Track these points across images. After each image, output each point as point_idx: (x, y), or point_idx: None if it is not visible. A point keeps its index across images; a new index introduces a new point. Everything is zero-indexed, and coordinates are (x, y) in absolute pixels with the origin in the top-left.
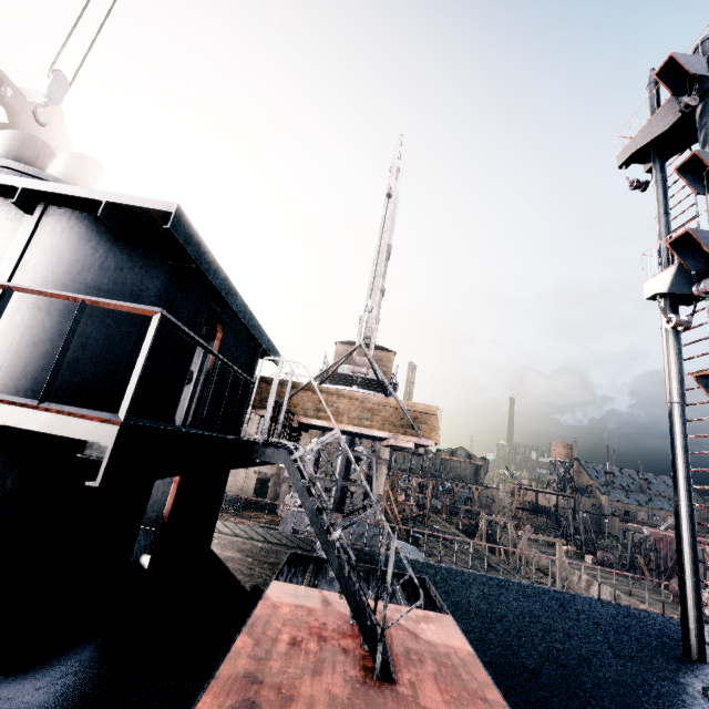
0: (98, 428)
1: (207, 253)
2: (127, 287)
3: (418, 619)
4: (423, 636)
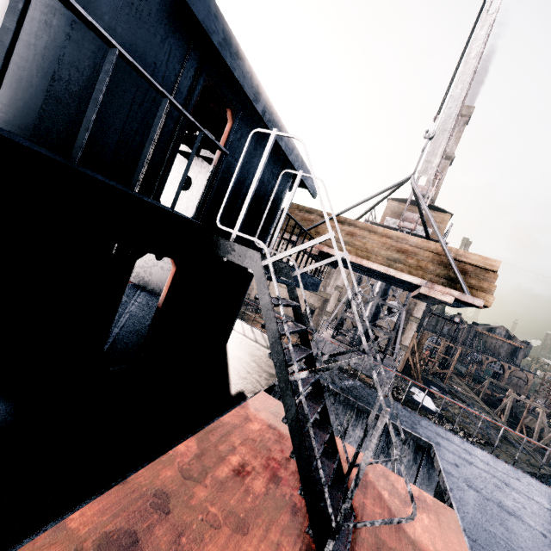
0: None
1: None
2: None
3: (407, 499)
4: (409, 529)
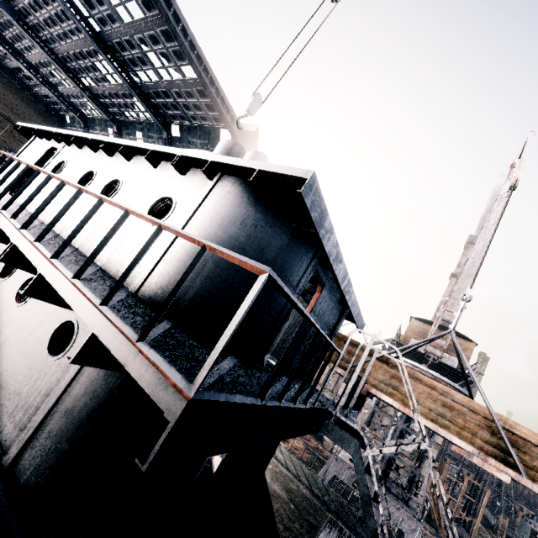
0: (169, 392)
1: (327, 220)
2: (256, 241)
3: None
4: None
